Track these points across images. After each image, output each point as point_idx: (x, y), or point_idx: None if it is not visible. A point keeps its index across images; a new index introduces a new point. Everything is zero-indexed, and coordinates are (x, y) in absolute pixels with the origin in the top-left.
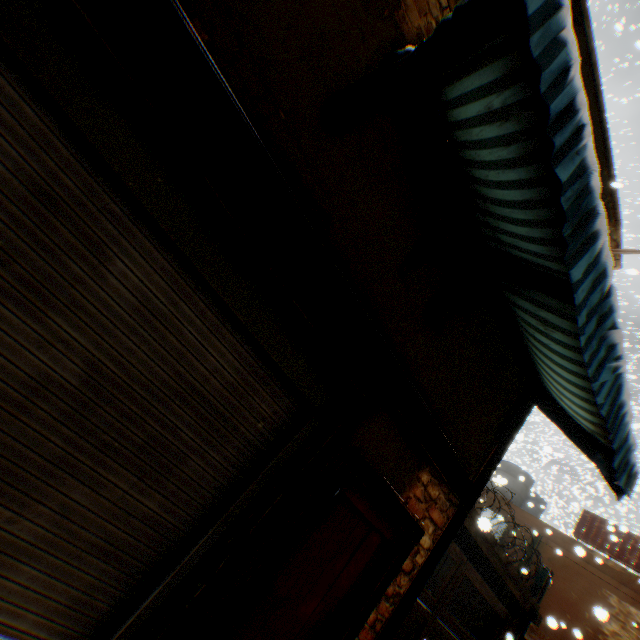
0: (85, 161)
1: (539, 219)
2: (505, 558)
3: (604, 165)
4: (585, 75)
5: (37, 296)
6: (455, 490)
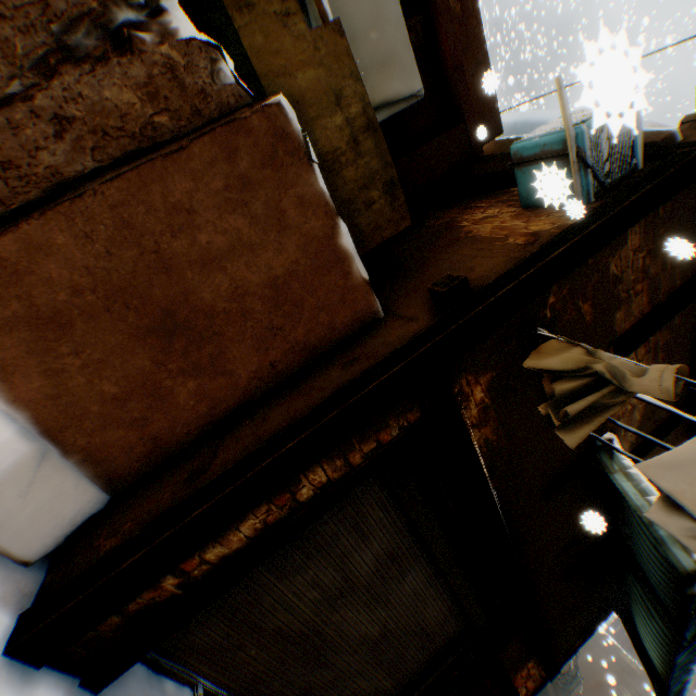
0: (411, 534)
1: (666, 595)
2: None
3: None
4: None
5: (374, 600)
6: (547, 670)
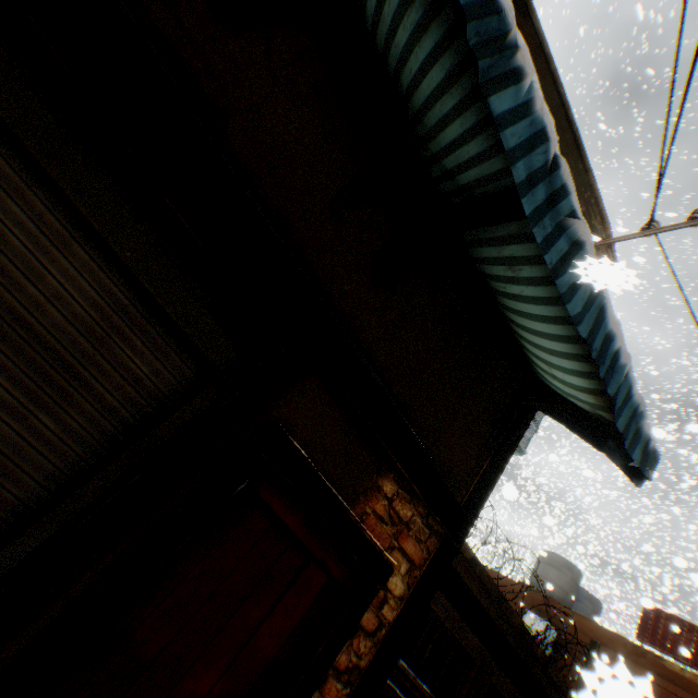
0: None
1: (466, 94)
2: (543, 655)
3: (579, 159)
4: (542, 66)
5: None
6: (434, 509)
